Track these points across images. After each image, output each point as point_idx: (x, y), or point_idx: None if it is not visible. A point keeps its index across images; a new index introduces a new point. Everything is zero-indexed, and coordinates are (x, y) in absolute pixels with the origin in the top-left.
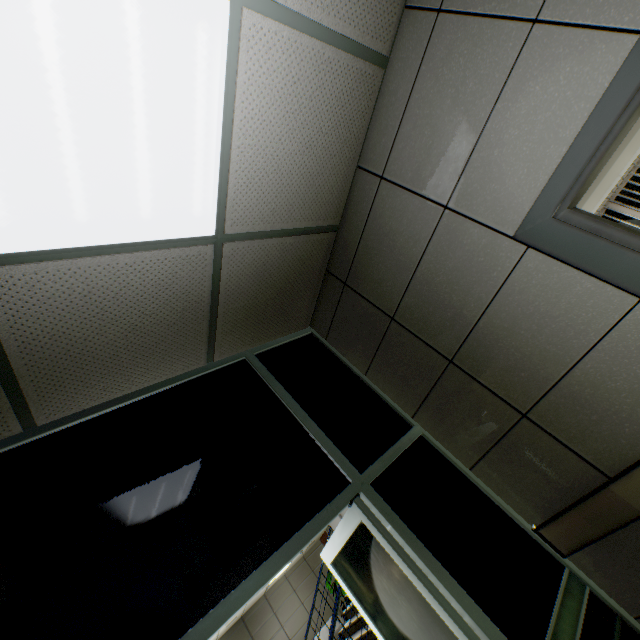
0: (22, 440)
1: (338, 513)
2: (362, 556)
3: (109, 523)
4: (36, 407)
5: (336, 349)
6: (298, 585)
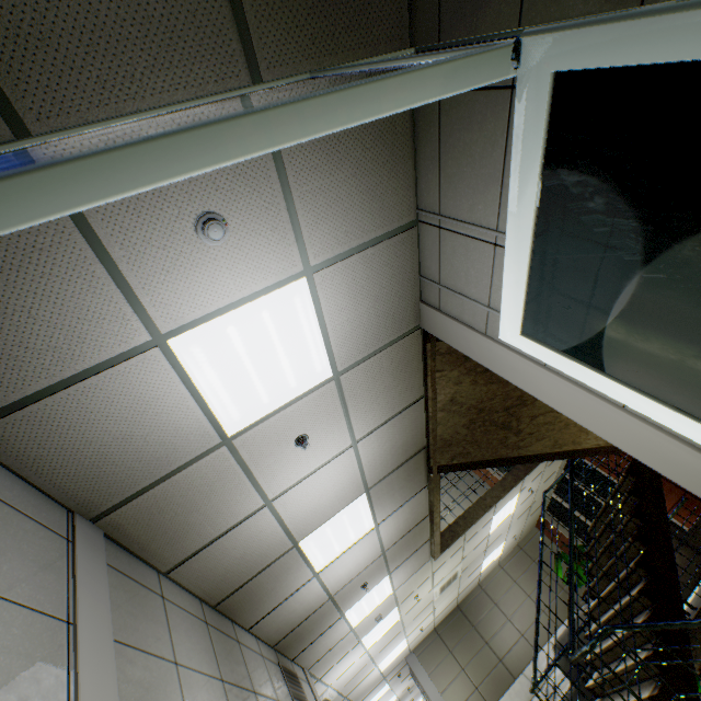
0: (12, 143)
1: (486, 55)
2: (576, 218)
3: (79, 148)
4: (11, 90)
5: (458, 39)
6: (518, 576)
